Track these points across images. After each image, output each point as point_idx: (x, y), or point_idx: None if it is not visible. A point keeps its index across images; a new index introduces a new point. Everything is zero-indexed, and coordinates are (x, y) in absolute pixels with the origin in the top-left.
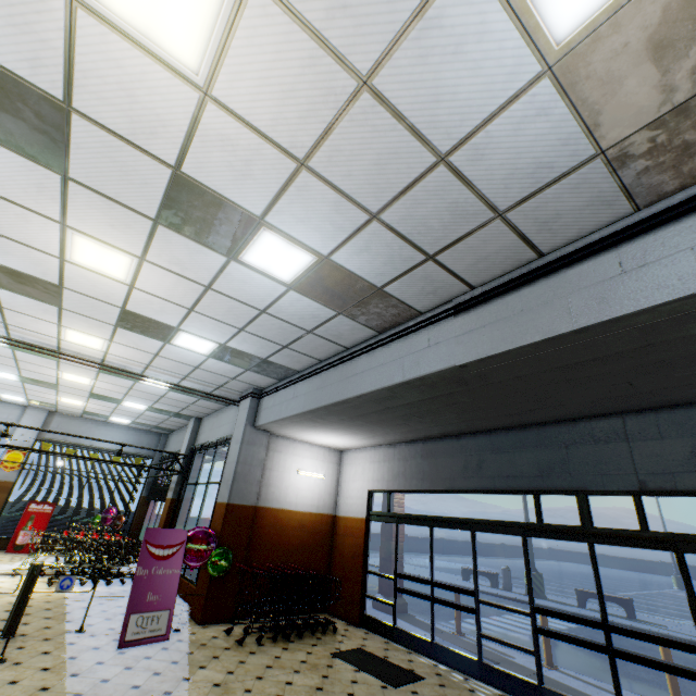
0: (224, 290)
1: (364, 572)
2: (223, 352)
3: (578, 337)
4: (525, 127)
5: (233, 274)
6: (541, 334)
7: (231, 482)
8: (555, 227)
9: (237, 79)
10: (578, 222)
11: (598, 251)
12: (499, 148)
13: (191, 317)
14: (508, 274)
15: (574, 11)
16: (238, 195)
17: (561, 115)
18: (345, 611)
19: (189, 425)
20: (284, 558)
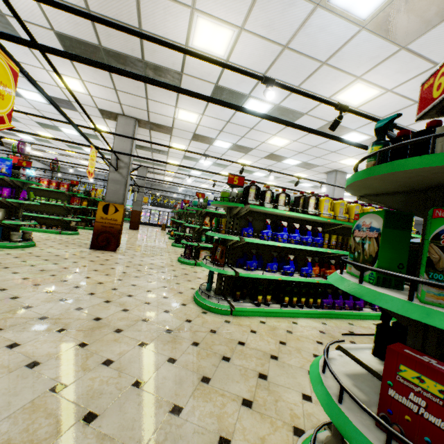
0: None
1: None
2: None
3: None
4: None
5: None
6: None
7: None
8: None
9: None
10: None
11: None
12: None
13: None
14: None
15: None
16: None
17: None
18: None
19: None
20: None
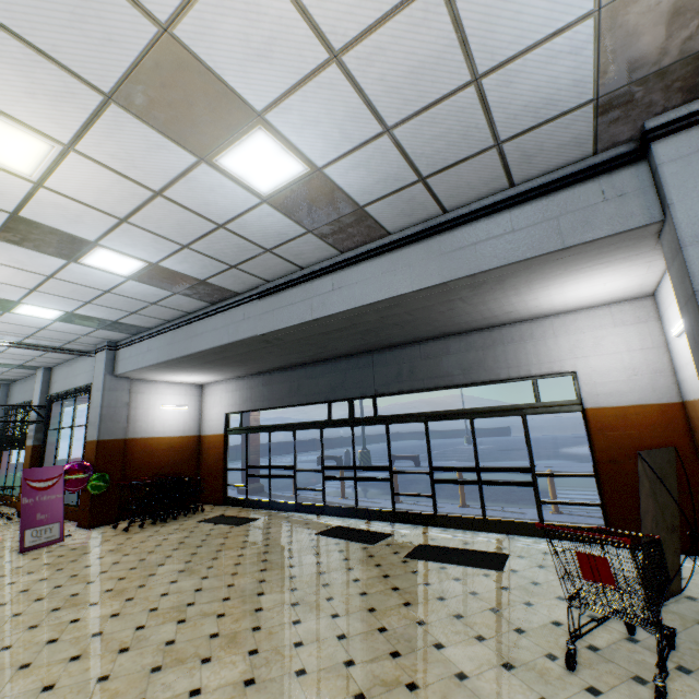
0: (67, 279)
1: (225, 470)
2: (71, 318)
3: (317, 322)
4: (264, 219)
5: (74, 270)
6: (299, 320)
7: (98, 423)
8: (304, 257)
9: (64, 182)
10: (315, 256)
11: (326, 274)
12: (254, 225)
13: (34, 294)
14: (288, 276)
15: (267, 186)
16: (73, 230)
17: (281, 217)
18: (212, 499)
19: (38, 375)
20: (158, 473)
